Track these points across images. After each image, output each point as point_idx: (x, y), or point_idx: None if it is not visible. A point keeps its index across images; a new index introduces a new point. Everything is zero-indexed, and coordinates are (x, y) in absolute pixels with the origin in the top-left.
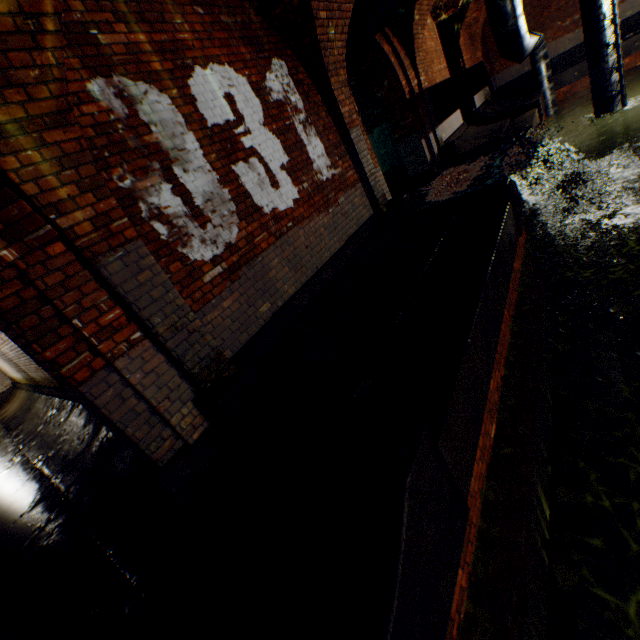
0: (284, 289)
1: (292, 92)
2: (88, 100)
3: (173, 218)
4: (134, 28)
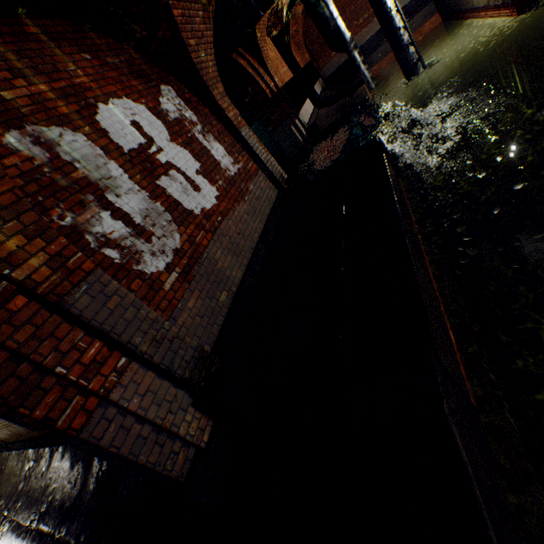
0: (233, 275)
1: (185, 109)
2: (7, 153)
3: (120, 241)
4: (33, 81)
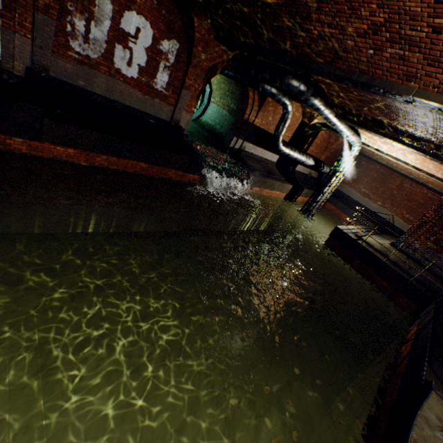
0: (96, 89)
1: (172, 55)
2: None
3: (77, 30)
4: None
